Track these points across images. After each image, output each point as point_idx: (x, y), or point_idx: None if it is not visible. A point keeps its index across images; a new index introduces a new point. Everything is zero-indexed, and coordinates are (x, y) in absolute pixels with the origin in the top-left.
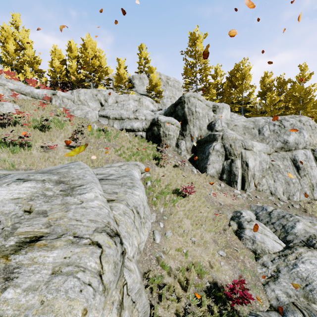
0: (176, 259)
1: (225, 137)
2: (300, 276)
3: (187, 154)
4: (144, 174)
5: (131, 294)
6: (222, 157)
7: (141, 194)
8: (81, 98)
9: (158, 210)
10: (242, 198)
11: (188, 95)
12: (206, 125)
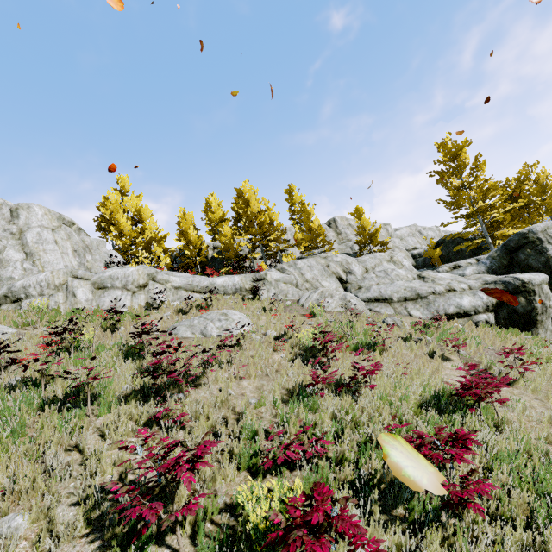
0: None
1: None
2: None
3: None
4: None
5: None
6: None
7: None
8: (307, 276)
9: None
10: None
11: (542, 228)
12: None
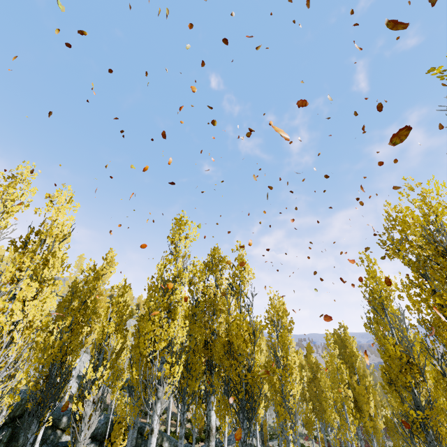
0: None
1: None
2: None
3: None
4: None
5: None
6: None
7: None
8: None
9: None
10: None
11: None
12: None
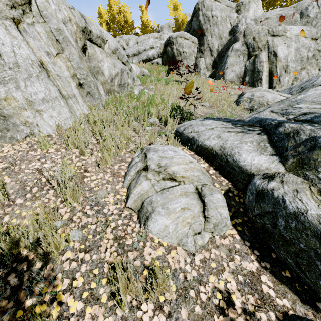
0: None
1: (248, 32)
2: (293, 101)
3: (207, 71)
4: None
5: (47, 23)
6: (244, 57)
7: (104, 30)
8: None
9: (148, 87)
10: None
11: None
12: (228, 31)
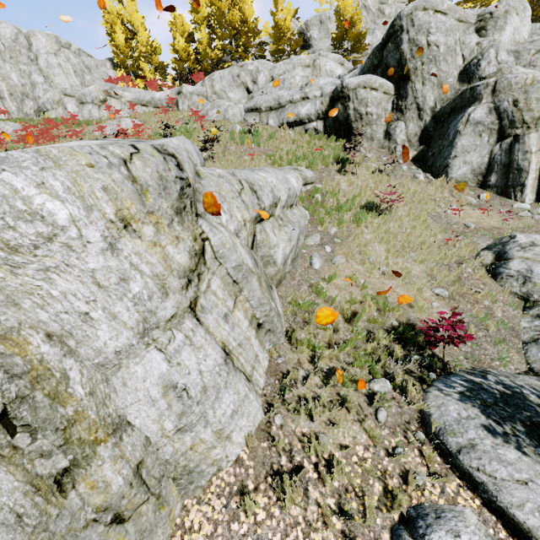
0: (344, 289)
1: (503, 86)
2: None
3: (410, 149)
4: (312, 186)
5: (224, 264)
6: (490, 135)
7: (273, 180)
8: (216, 88)
9: (326, 231)
10: (533, 217)
11: (410, 10)
12: (457, 72)
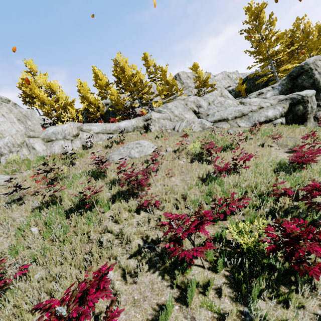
0: None
1: None
2: None
3: None
4: None
5: None
6: None
7: None
8: (175, 113)
9: None
10: None
11: (313, 60)
12: None
